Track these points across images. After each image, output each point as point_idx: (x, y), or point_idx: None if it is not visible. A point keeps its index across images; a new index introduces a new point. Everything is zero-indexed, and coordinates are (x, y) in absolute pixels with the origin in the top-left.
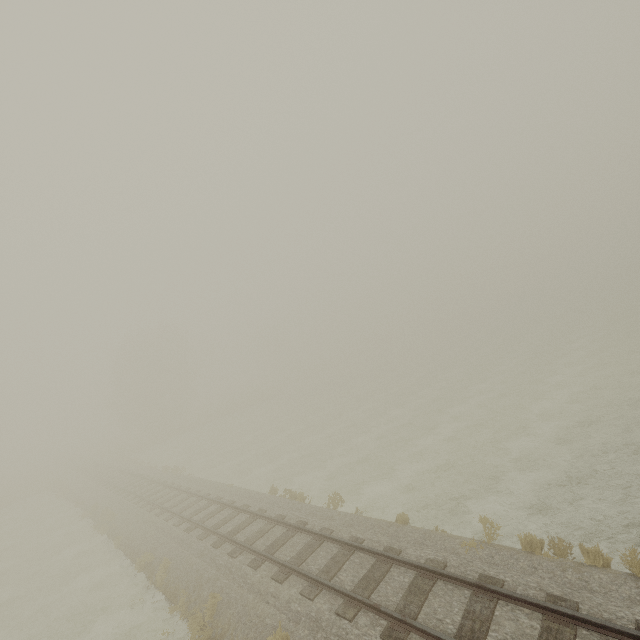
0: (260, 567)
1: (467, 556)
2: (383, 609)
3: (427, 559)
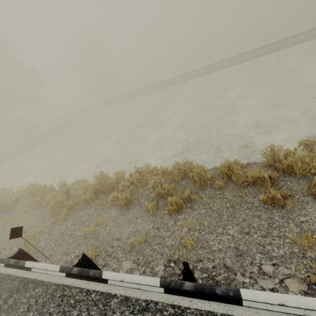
0: None
1: None
2: None
3: None
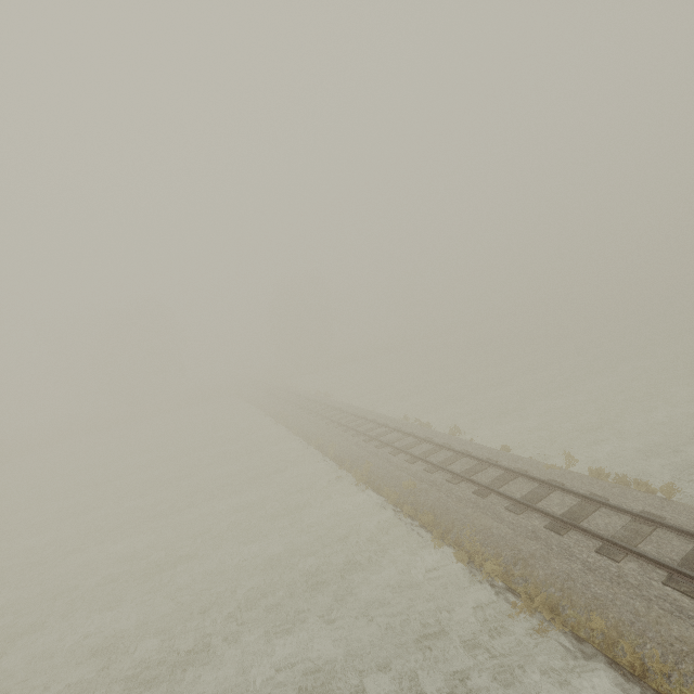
0: (397, 455)
1: (545, 472)
2: (477, 481)
3: (515, 467)
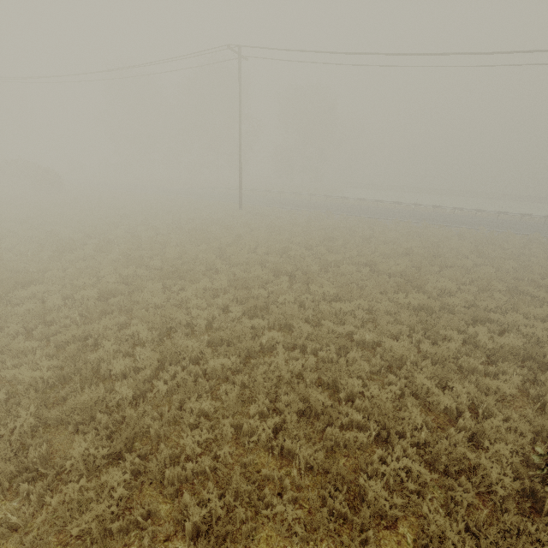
0: None
1: None
2: None
3: None
